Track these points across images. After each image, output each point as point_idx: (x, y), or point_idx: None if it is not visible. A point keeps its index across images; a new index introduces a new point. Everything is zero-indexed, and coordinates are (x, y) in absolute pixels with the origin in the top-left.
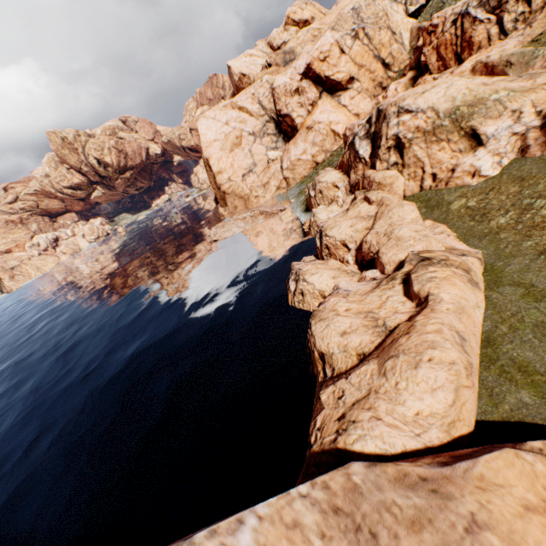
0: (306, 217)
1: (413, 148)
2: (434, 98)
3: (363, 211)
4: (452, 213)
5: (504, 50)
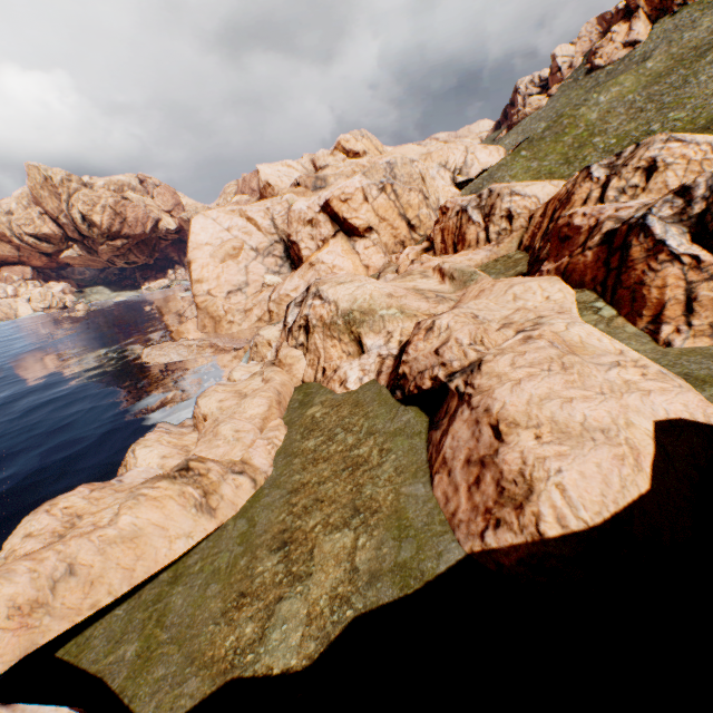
0: None
1: (315, 335)
2: (343, 293)
3: (251, 385)
4: (302, 419)
5: (472, 259)
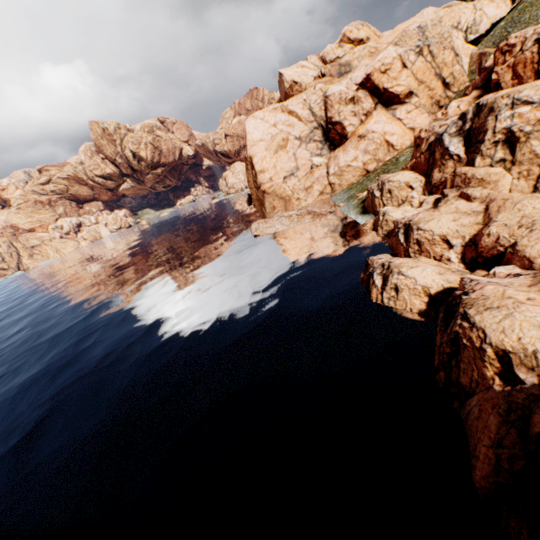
0: (365, 219)
1: (530, 142)
2: None
3: (461, 207)
4: None
5: None
